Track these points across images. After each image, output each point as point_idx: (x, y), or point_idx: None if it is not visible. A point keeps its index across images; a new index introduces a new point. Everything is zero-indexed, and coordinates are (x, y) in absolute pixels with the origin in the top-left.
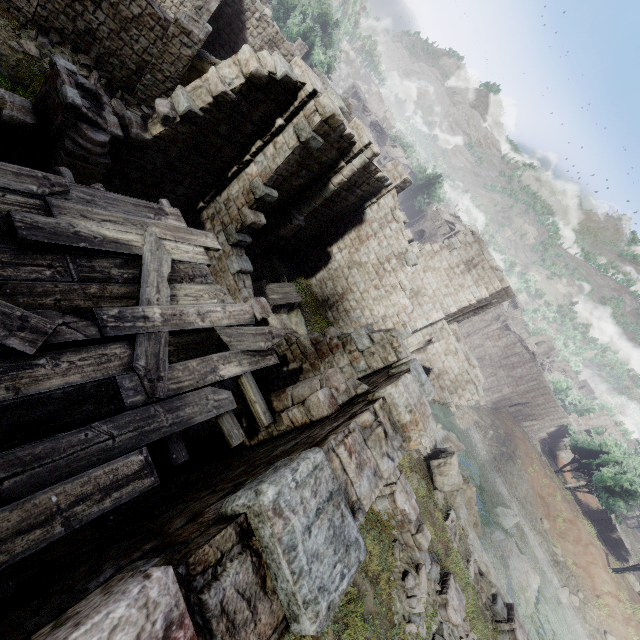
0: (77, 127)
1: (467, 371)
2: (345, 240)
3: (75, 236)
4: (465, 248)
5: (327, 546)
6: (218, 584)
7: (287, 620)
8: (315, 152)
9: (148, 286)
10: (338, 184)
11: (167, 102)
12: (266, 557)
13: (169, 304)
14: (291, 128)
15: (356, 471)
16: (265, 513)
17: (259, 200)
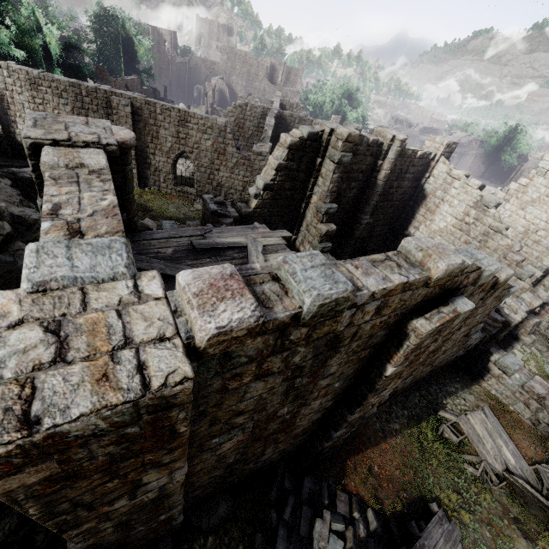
0: (218, 221)
1: None
2: (417, 218)
3: (216, 244)
4: None
5: (319, 278)
6: (261, 287)
7: (302, 307)
8: (354, 166)
9: (252, 257)
10: (384, 178)
11: (254, 187)
12: (287, 285)
13: (264, 262)
14: (327, 160)
15: (362, 275)
16: (280, 264)
17: (325, 215)
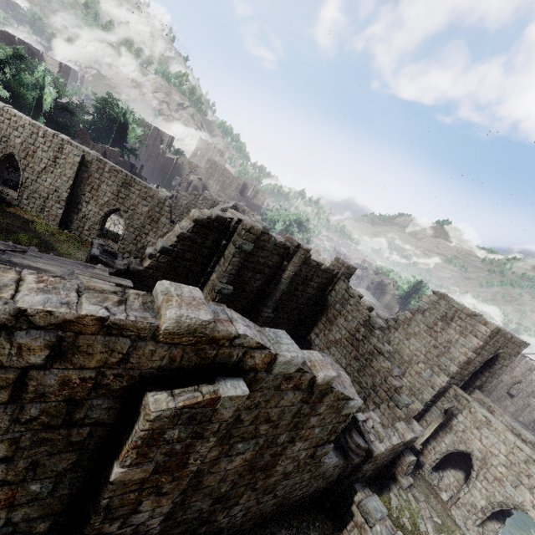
0: None
1: (516, 445)
2: (318, 325)
3: (7, 261)
4: (434, 307)
5: None
6: None
7: None
8: (261, 259)
9: None
10: (287, 278)
11: (152, 247)
12: None
13: None
14: (231, 244)
15: (34, 289)
16: None
17: (218, 293)
